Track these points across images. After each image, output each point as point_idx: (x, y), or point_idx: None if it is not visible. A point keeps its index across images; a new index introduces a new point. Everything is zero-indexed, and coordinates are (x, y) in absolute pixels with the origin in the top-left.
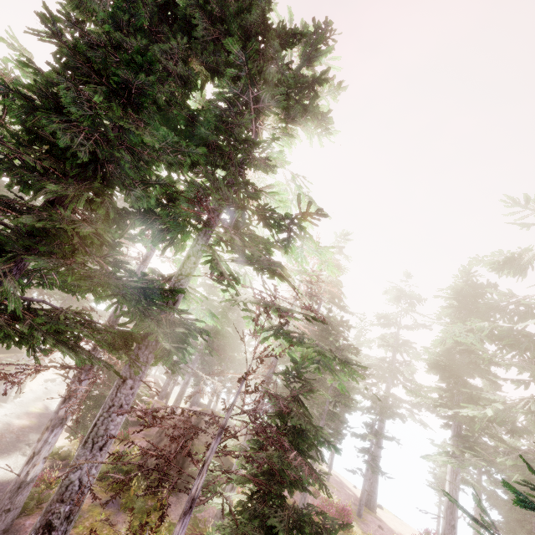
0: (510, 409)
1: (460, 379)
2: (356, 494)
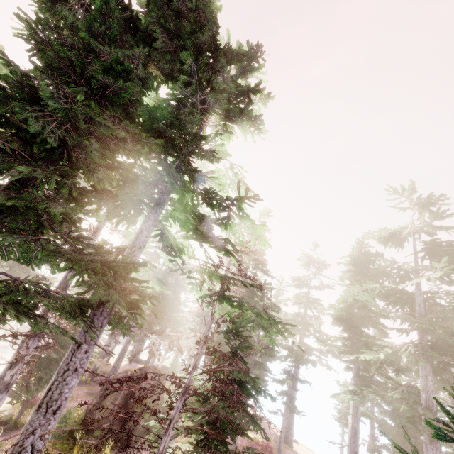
0: (396, 352)
1: (358, 330)
2: (276, 432)
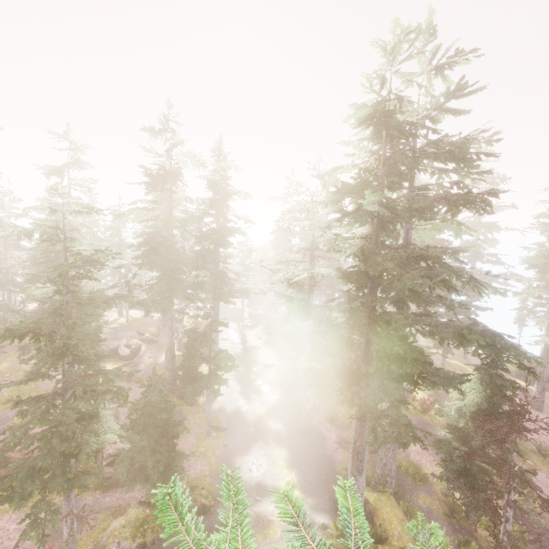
0: None
1: None
2: None
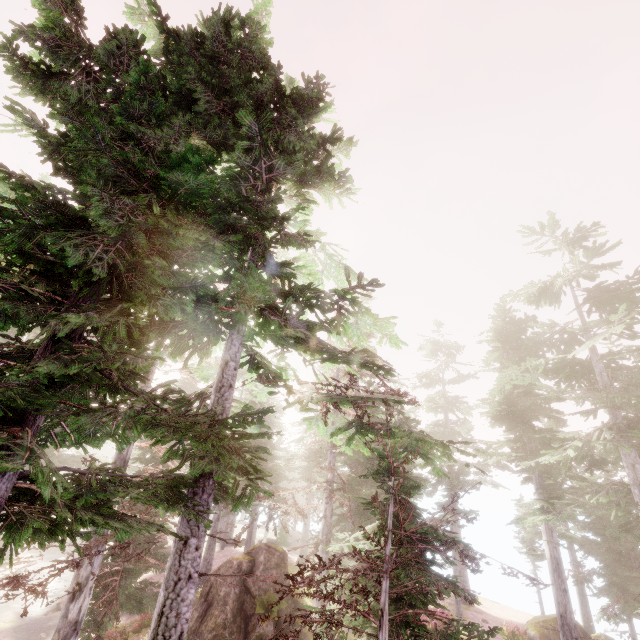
0: (586, 443)
1: (527, 425)
2: None
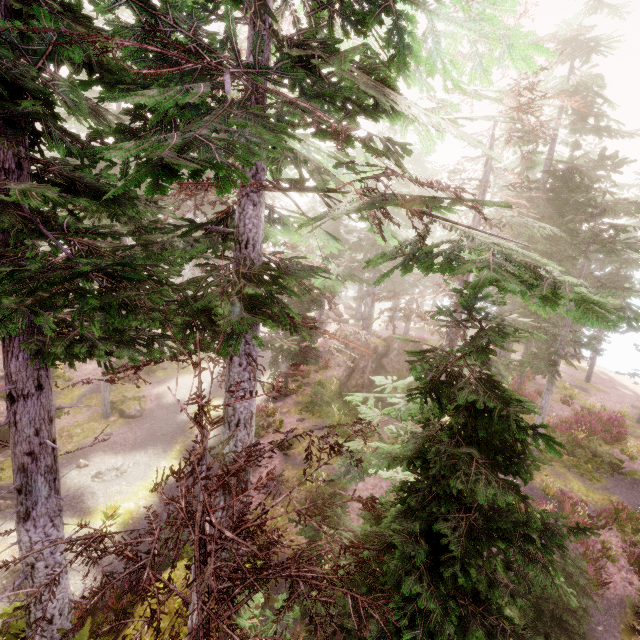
0: None
1: None
2: (637, 393)
